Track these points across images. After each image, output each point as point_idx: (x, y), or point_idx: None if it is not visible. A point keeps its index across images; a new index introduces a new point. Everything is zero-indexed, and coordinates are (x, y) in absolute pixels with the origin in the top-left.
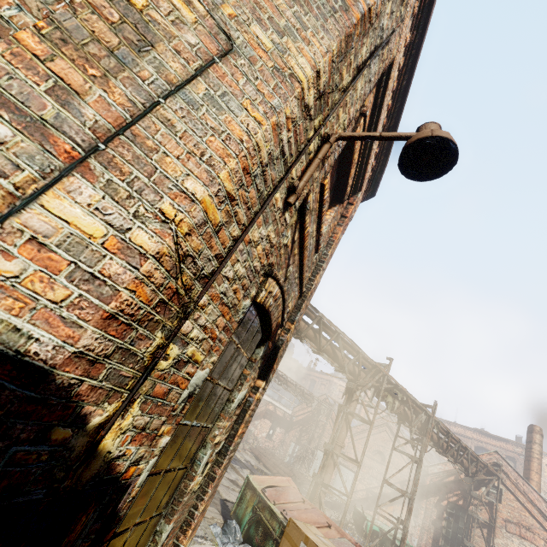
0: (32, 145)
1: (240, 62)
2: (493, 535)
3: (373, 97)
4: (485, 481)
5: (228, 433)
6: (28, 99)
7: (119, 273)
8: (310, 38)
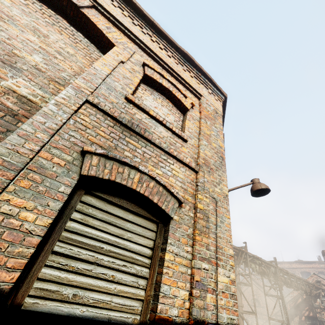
0: (210, 266)
1: (219, 203)
2: None
3: None
4: (317, 294)
5: None
6: (205, 254)
7: (234, 290)
8: (223, 178)
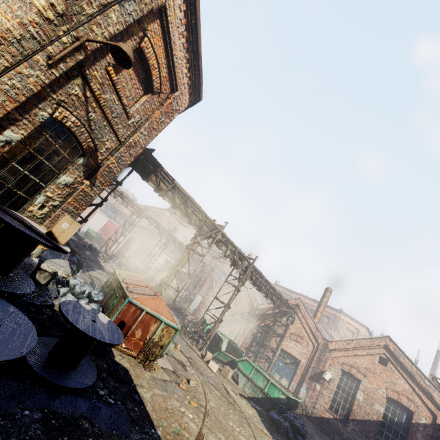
0: None
1: None
2: (282, 340)
3: (159, 26)
4: (287, 313)
5: (62, 200)
6: None
7: None
8: None
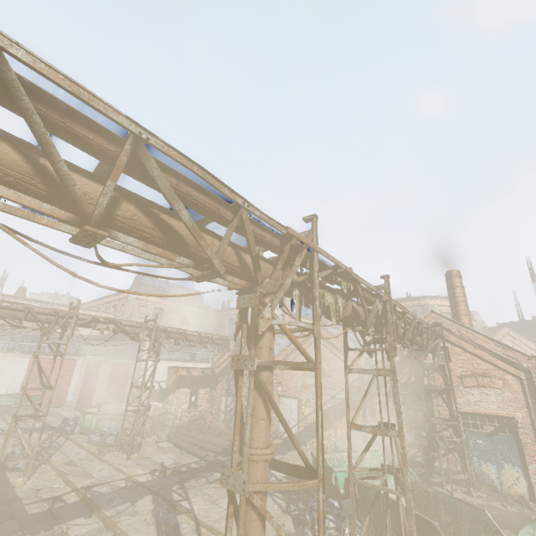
0: None
1: None
2: (454, 398)
3: None
4: (432, 347)
5: None
6: None
7: None
8: None
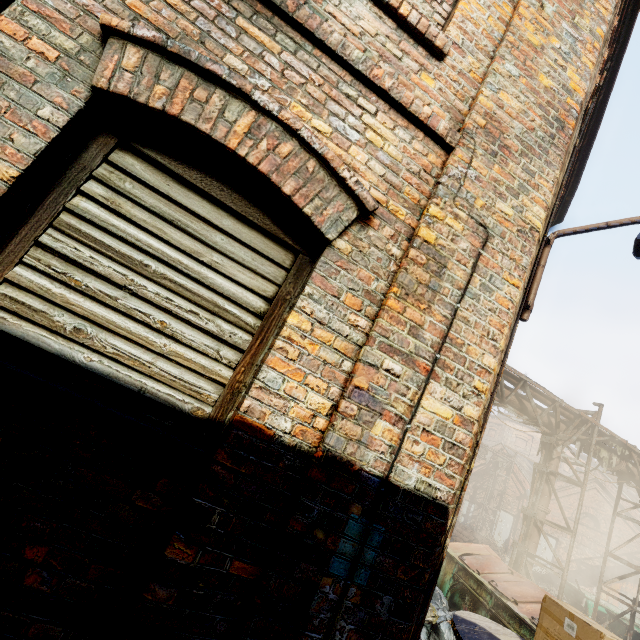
0: (410, 371)
1: (495, 243)
2: None
3: None
4: None
5: None
6: (402, 343)
7: (463, 438)
8: (538, 181)
